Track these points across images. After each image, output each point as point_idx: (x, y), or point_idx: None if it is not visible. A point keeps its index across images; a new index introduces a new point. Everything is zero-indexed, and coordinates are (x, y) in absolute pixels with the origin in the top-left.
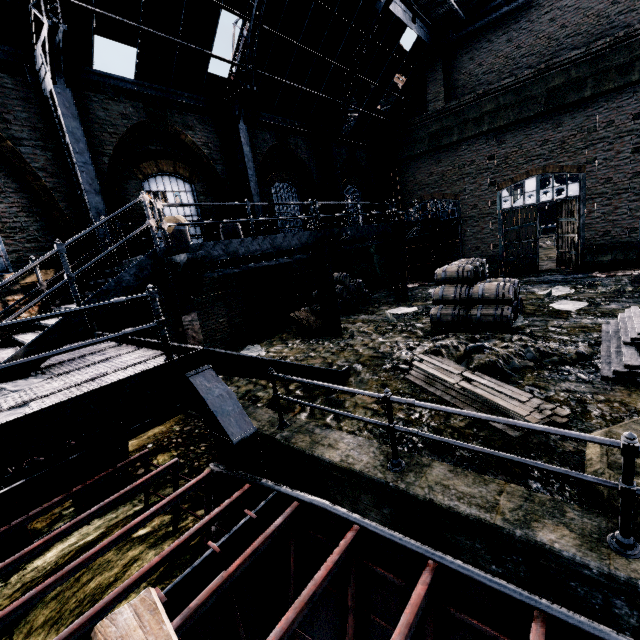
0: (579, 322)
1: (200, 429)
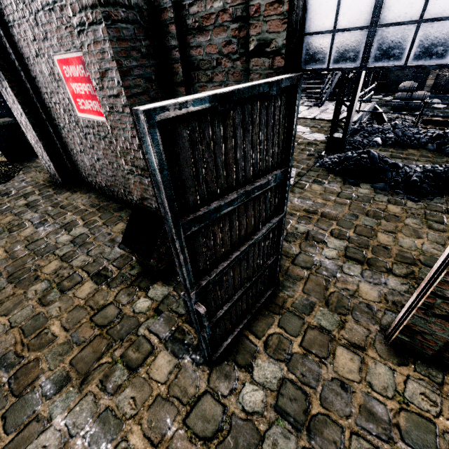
0: (444, 111)
1: None
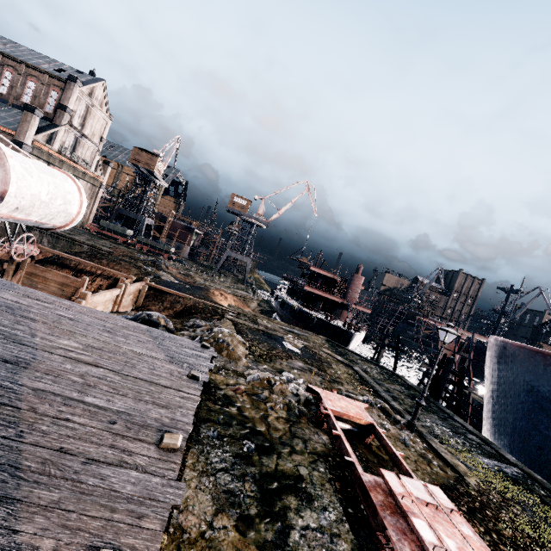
0: None
1: None
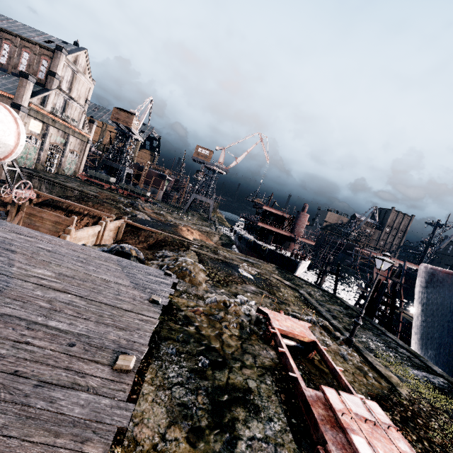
0: None
1: None
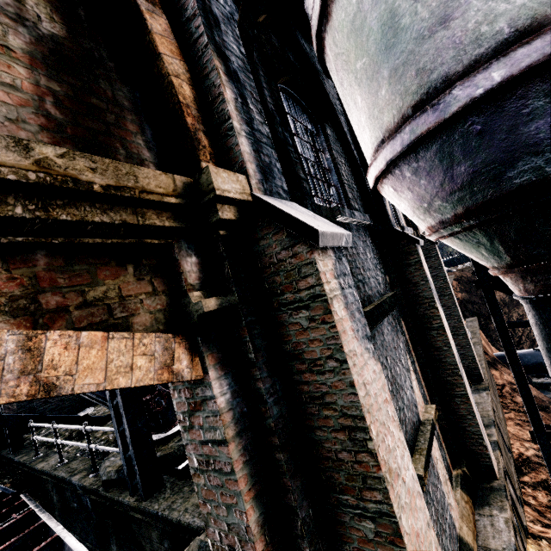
0: None
1: (3, 471)
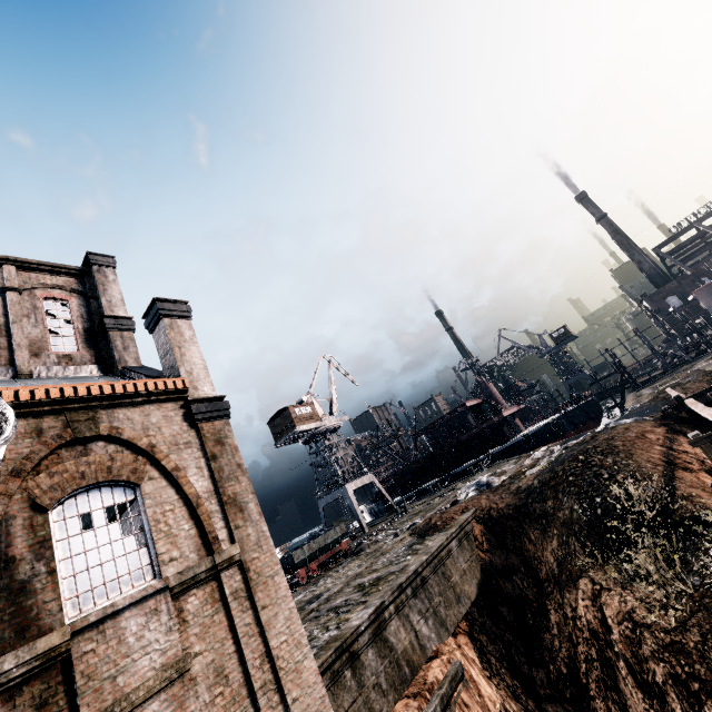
0: None
1: None
